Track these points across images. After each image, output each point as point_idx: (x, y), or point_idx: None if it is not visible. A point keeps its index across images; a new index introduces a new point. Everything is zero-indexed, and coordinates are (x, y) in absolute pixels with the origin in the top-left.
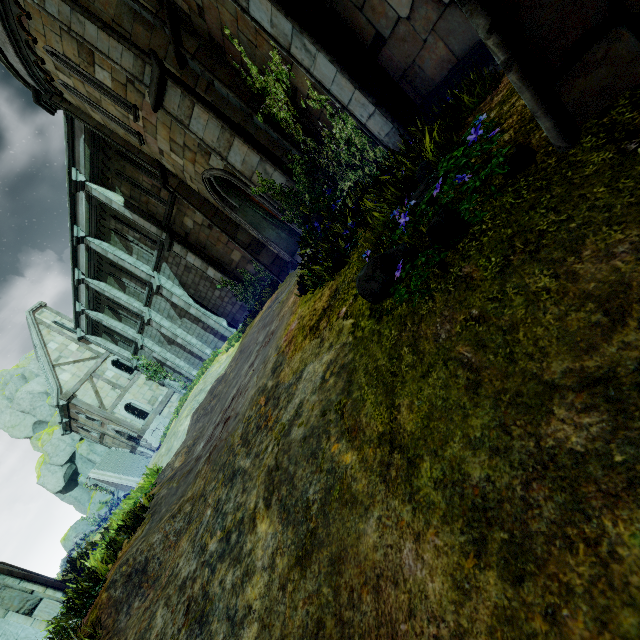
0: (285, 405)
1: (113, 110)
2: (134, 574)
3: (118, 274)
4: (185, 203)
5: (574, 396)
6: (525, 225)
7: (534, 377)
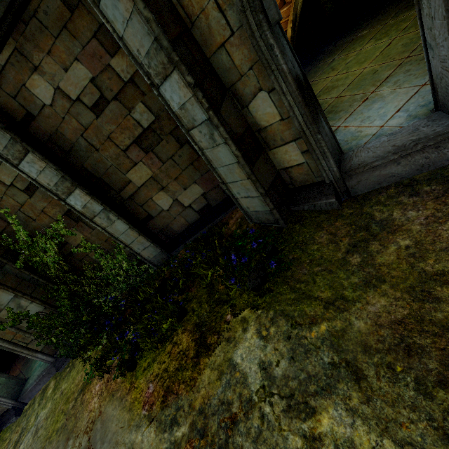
0: (243, 387)
1: None
2: None
3: None
4: None
5: (348, 255)
6: (296, 241)
7: (338, 259)
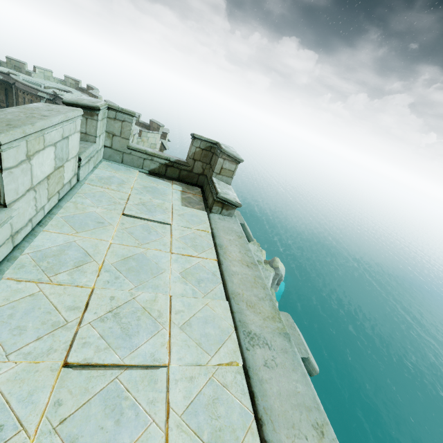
0: None
1: None
2: None
3: None
4: None
5: None
6: None
7: None
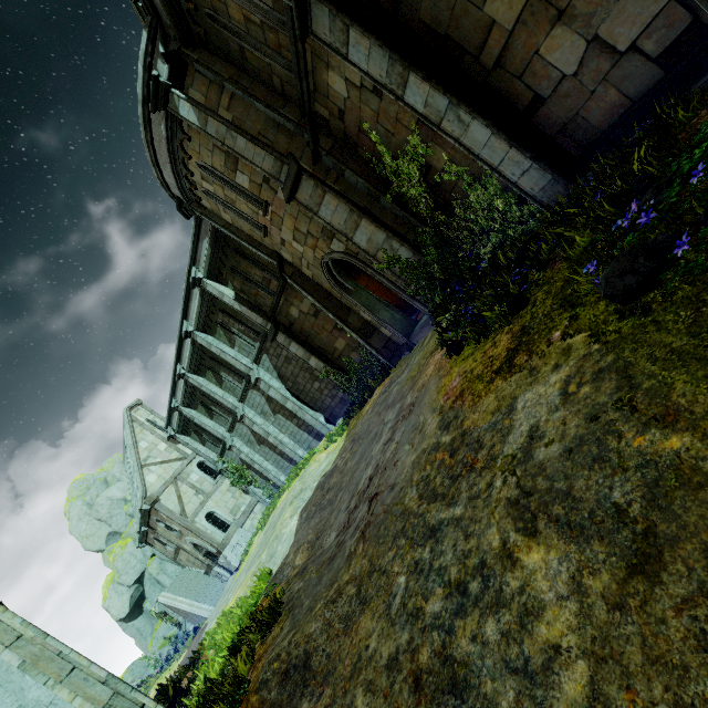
0: (500, 440)
1: (245, 208)
2: (292, 671)
3: (217, 368)
4: (293, 293)
5: None
6: None
7: None
